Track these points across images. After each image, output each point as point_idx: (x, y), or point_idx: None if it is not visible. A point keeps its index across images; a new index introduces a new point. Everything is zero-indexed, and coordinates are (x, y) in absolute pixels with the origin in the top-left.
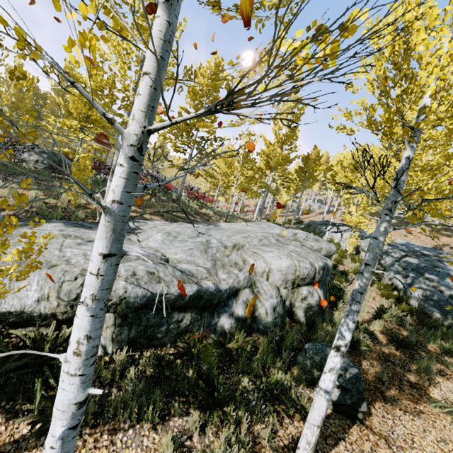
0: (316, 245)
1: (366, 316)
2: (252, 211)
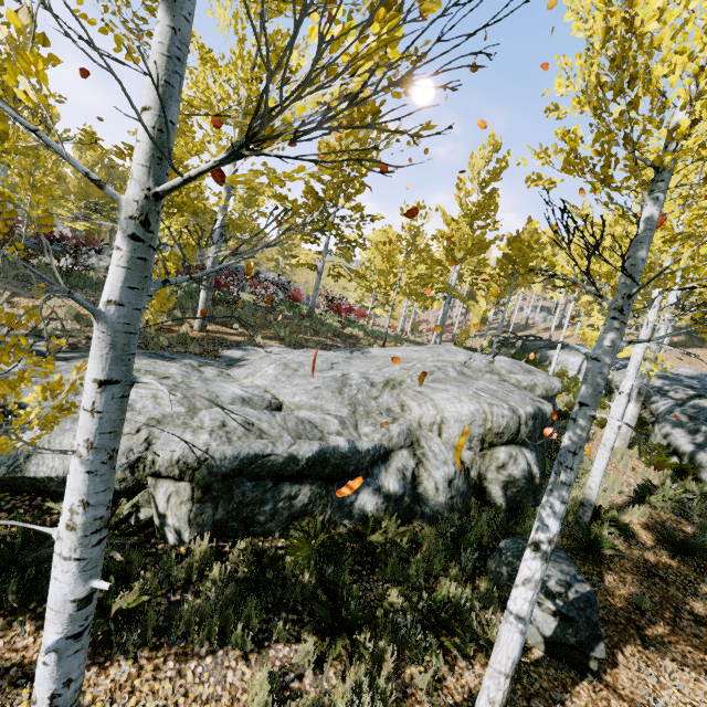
0: (526, 379)
1: (617, 499)
2: (430, 329)
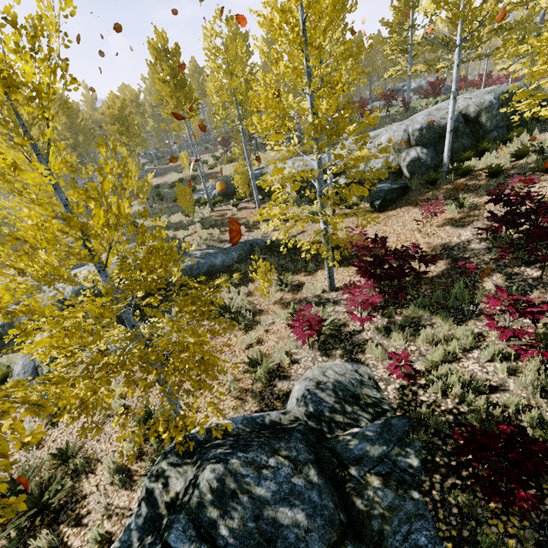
0: (464, 104)
1: (502, 161)
2: None
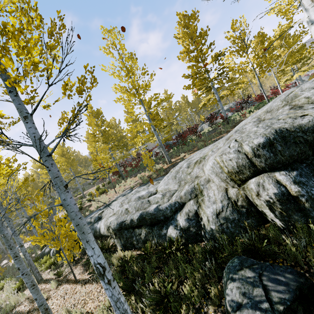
0: None
1: None
2: None
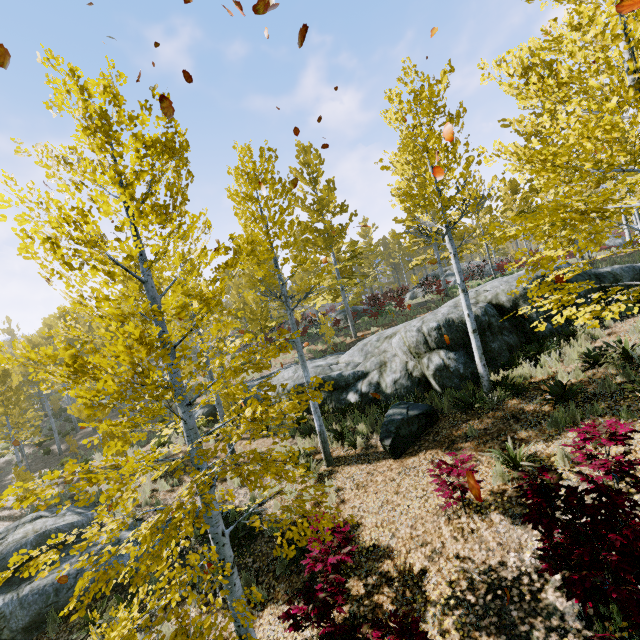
0: (491, 292)
1: (571, 368)
2: None
